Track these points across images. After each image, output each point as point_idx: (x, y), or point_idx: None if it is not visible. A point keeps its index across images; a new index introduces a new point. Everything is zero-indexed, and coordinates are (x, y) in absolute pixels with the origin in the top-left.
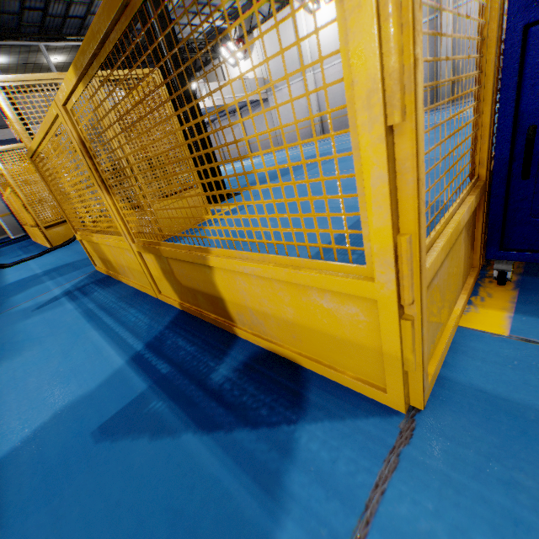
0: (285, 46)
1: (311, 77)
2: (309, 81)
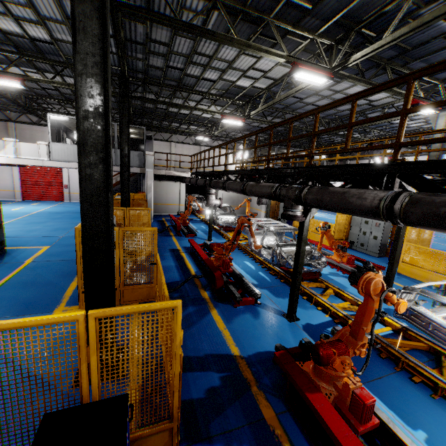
0: None
1: None
2: None
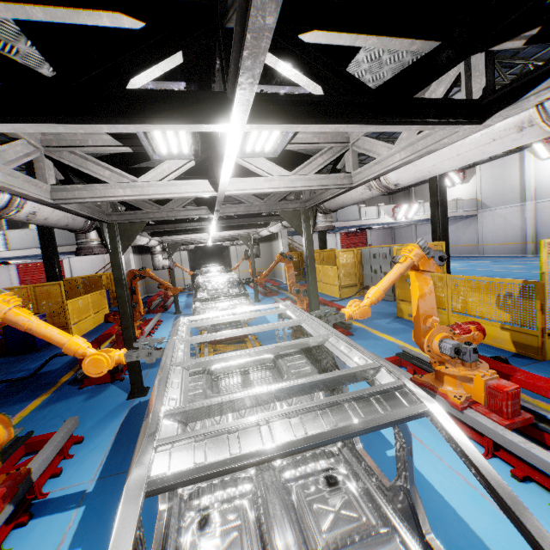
0: (506, 179)
1: (530, 205)
2: (527, 208)
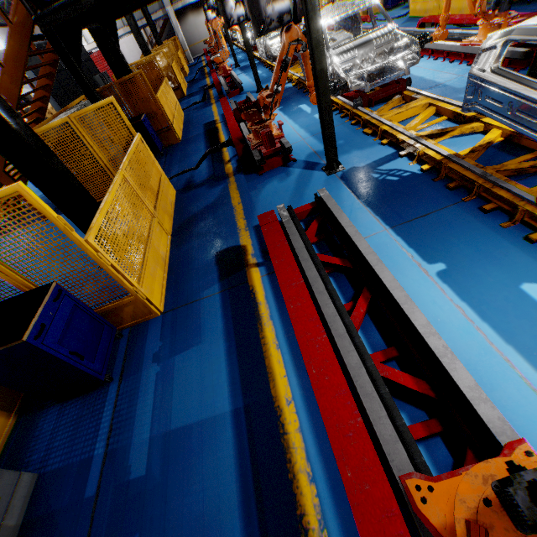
0: None
1: None
2: None
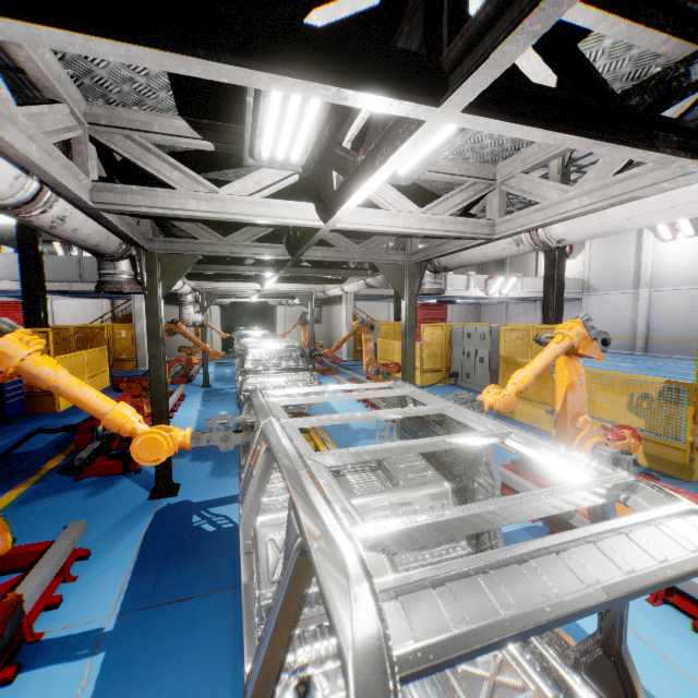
0: (620, 259)
1: (644, 294)
2: (641, 296)
